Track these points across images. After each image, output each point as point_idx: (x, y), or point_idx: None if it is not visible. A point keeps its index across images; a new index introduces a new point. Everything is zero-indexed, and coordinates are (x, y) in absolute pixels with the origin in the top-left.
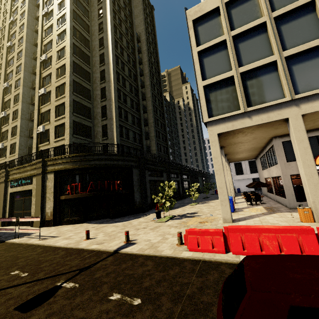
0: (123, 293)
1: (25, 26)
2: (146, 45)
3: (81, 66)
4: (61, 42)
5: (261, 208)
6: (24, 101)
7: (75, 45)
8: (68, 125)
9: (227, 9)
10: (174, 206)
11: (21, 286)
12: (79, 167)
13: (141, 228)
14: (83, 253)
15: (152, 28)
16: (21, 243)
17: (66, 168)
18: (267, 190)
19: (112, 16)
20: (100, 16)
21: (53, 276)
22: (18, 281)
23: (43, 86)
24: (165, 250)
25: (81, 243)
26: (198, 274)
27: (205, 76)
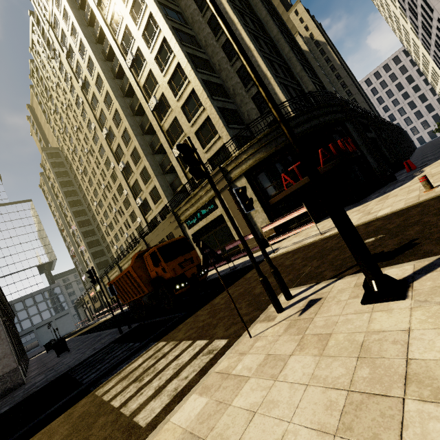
0: None
1: (84, 42)
2: None
3: (182, 31)
4: (141, 16)
5: None
6: (136, 134)
7: (160, 5)
8: (215, 116)
9: None
10: None
11: None
12: (277, 148)
13: None
14: None
15: None
16: (300, 247)
17: (259, 160)
18: None
19: None
20: None
21: None
22: None
23: (149, 97)
24: None
25: None
26: None
27: None
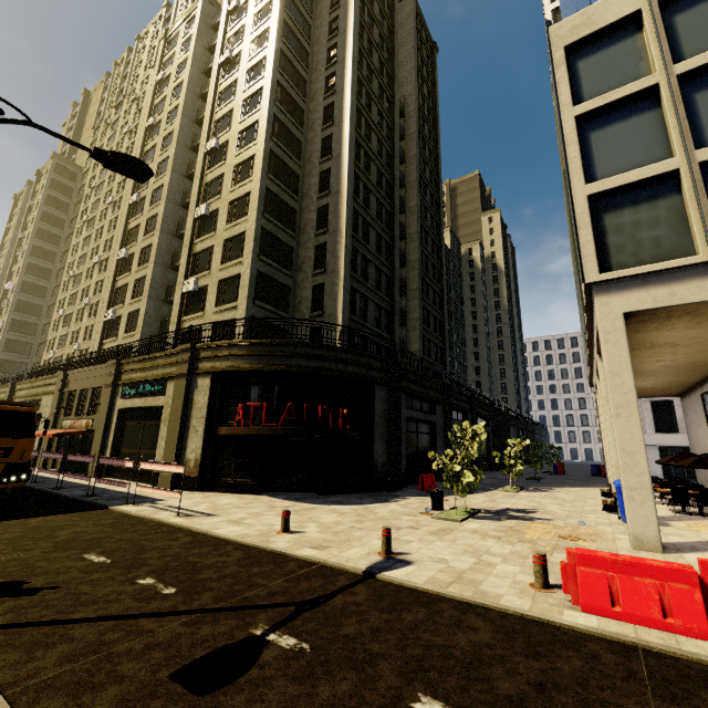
0: (449, 701)
1: (184, 86)
2: (416, 123)
3: (284, 161)
4: (250, 114)
5: None
6: (164, 229)
7: (276, 119)
8: (246, 280)
9: (661, 15)
10: (478, 485)
11: (169, 619)
12: (265, 368)
13: (406, 527)
14: (287, 564)
15: (431, 89)
16: (141, 517)
17: (237, 368)
18: None
19: (357, 61)
20: (332, 62)
21: (235, 608)
22: (160, 605)
23: (205, 200)
24: (506, 595)
25: (275, 540)
26: (657, 690)
27: (592, 173)
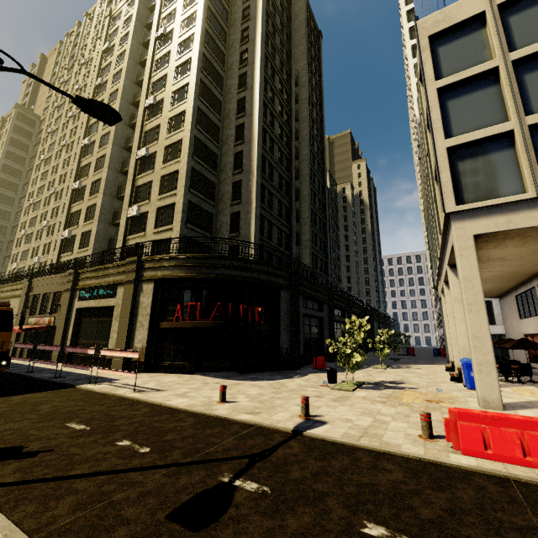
0: (389, 526)
1: (126, 54)
2: (307, 91)
3: (208, 116)
4: (181, 78)
5: (537, 390)
6: (111, 167)
7: (202, 83)
8: (180, 208)
9: (499, 16)
10: (362, 363)
11: (152, 472)
12: (197, 276)
13: (313, 396)
14: (231, 426)
15: (317, 66)
16: (104, 393)
17: (175, 276)
18: (529, 358)
19: (264, 41)
20: (245, 41)
21: (202, 461)
22: (141, 461)
23: (145, 145)
24: (404, 445)
25: (217, 408)
26: (535, 510)
27: (449, 131)
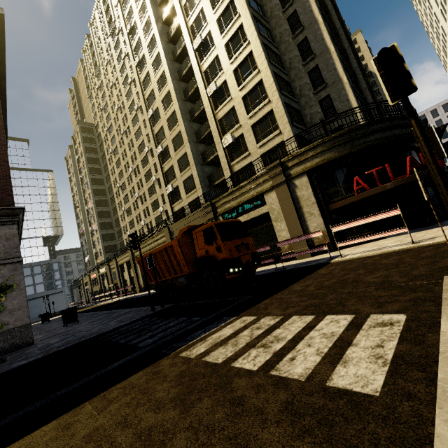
0: None
1: (152, 21)
2: None
3: (260, 21)
4: None
5: None
6: (184, 119)
7: None
8: (281, 111)
9: None
10: None
11: None
12: (352, 150)
13: None
14: None
15: None
16: (386, 253)
17: (328, 159)
18: None
19: None
20: None
21: None
22: None
23: (208, 83)
24: None
25: None
26: None
27: None
